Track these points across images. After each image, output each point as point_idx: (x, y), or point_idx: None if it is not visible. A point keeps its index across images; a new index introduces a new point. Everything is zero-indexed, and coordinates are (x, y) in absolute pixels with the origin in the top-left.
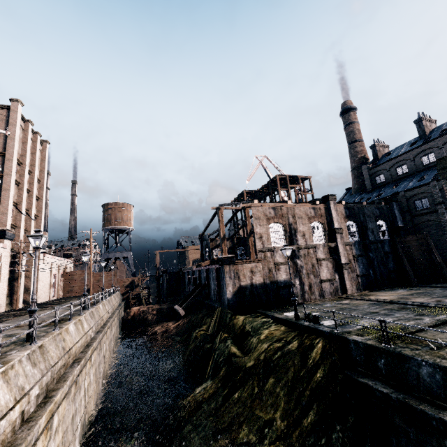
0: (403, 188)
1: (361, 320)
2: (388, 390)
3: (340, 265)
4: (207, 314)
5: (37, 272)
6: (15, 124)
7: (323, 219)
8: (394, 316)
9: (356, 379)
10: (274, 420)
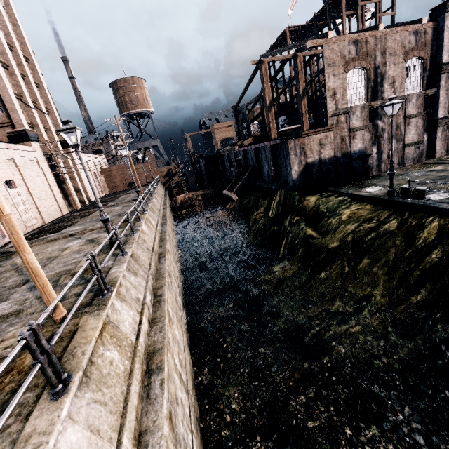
0: None
1: None
2: None
3: (434, 121)
4: (262, 197)
5: (78, 172)
6: None
7: (425, 51)
8: None
9: None
10: (371, 295)
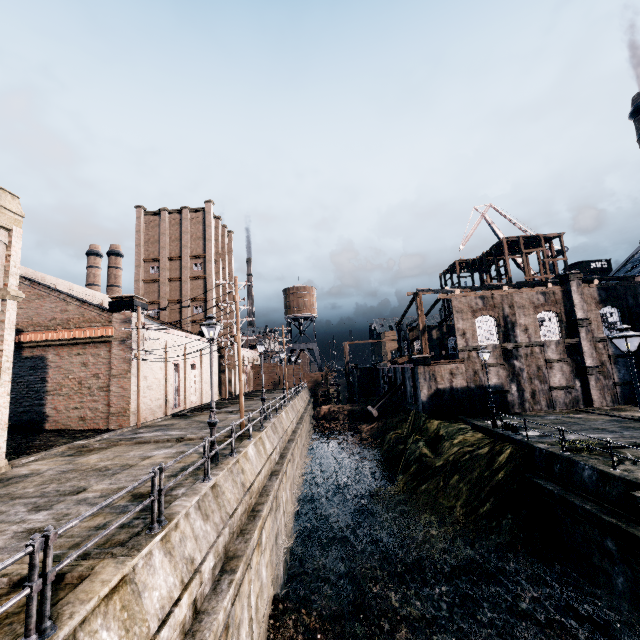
0: None
1: (572, 434)
2: (554, 488)
3: (584, 368)
4: (403, 418)
5: (234, 364)
6: (210, 226)
7: (558, 307)
8: (619, 434)
9: (532, 480)
10: (454, 507)
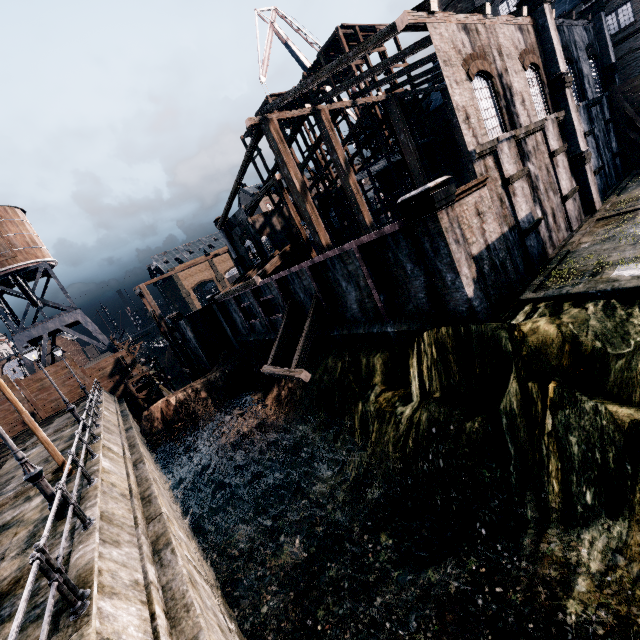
0: (574, 1)
1: None
2: None
3: (576, 157)
4: (363, 356)
5: None
6: None
7: (537, 58)
8: None
9: None
10: None
